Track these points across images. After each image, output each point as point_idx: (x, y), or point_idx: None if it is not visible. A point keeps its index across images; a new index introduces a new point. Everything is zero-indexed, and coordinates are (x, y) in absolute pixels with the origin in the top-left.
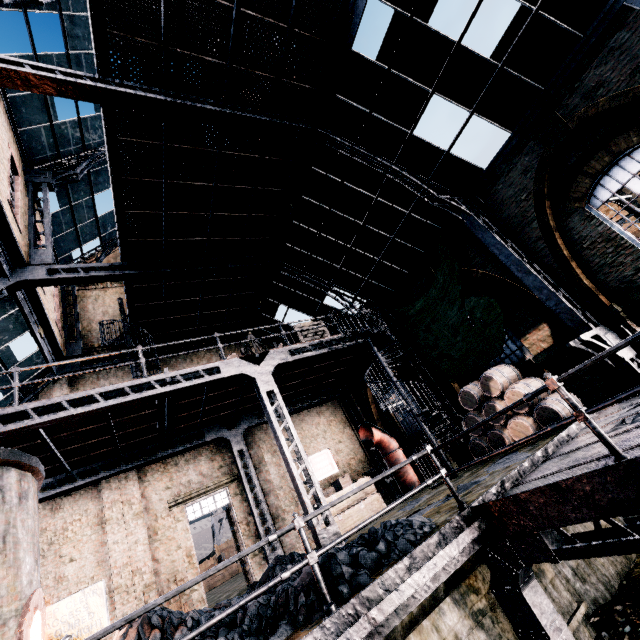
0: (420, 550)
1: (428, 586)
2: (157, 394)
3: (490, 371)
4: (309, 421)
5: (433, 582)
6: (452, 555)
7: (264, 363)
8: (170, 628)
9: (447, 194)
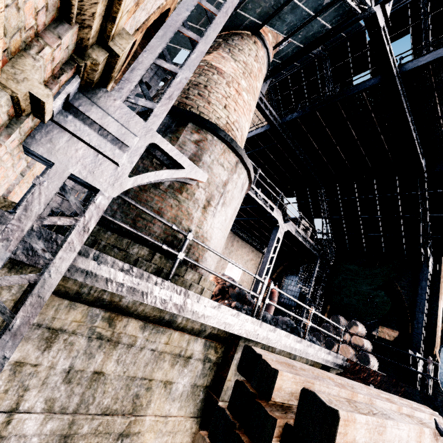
0: (332, 353)
1: (327, 363)
2: (252, 197)
3: (359, 323)
4: (247, 250)
5: (329, 363)
6: (341, 363)
7: (286, 224)
8: (244, 292)
9: (428, 249)
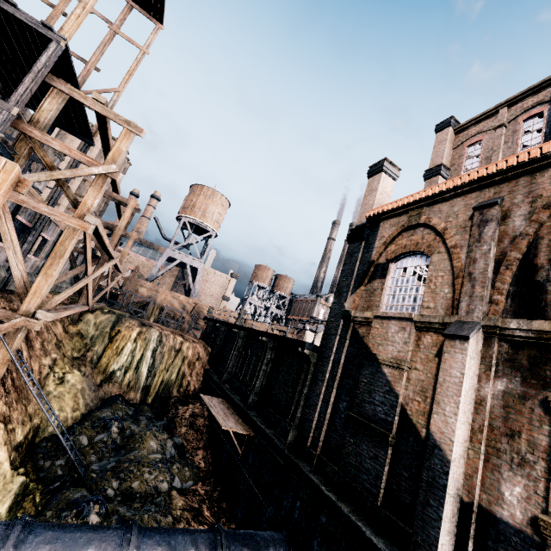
0: None
1: None
2: None
3: None
4: None
5: None
6: None
7: None
8: None
9: None
